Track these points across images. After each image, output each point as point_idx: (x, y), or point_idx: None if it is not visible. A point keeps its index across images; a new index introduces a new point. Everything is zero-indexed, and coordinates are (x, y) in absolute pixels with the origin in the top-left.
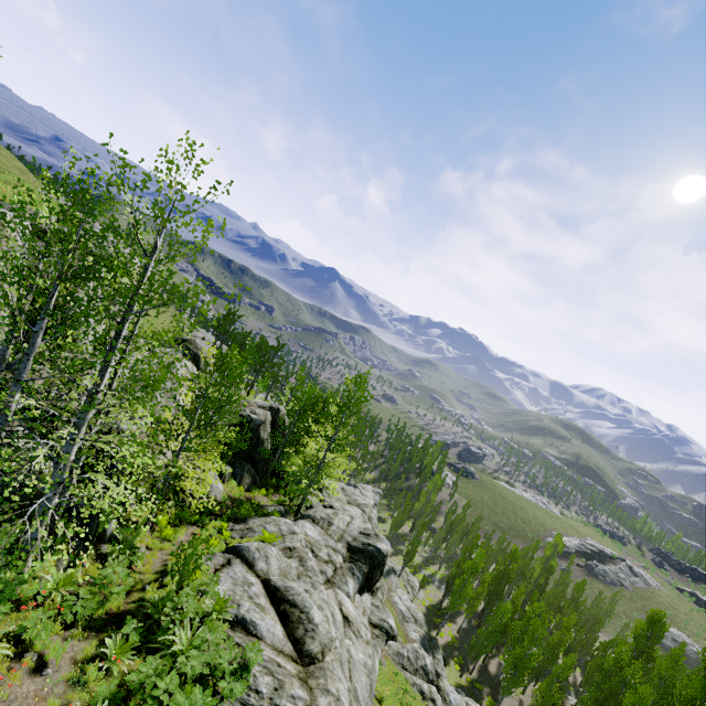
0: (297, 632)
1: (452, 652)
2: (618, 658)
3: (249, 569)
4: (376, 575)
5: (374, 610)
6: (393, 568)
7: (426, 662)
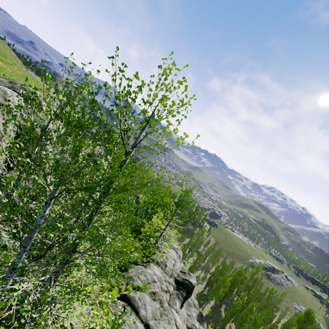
0: None
1: (209, 320)
2: None
3: (136, 315)
4: (189, 296)
5: (188, 318)
6: None
7: None
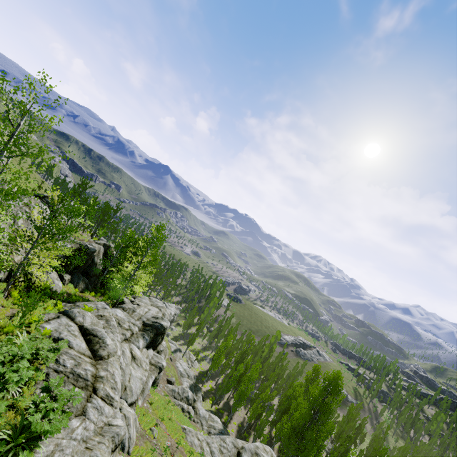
0: (95, 347)
1: (210, 395)
2: (294, 388)
3: (71, 321)
4: (159, 339)
5: (154, 357)
6: (179, 349)
7: (188, 394)
